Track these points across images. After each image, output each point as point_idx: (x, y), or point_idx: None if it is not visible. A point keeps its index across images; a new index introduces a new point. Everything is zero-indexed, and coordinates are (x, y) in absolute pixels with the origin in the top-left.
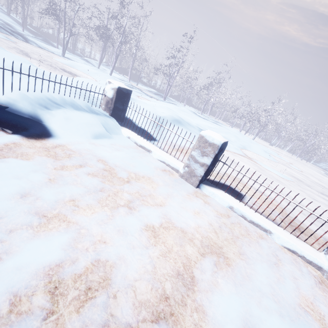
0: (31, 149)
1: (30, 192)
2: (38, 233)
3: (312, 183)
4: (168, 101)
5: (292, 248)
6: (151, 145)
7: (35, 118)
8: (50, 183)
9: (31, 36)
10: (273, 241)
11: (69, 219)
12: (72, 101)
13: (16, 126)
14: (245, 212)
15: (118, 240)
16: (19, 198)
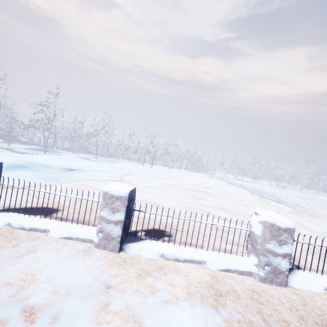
0: None
1: None
2: None
3: (187, 185)
4: (54, 153)
5: (68, 236)
6: None
7: None
8: None
9: None
10: (50, 237)
11: None
12: None
13: None
14: (22, 222)
15: None
16: None
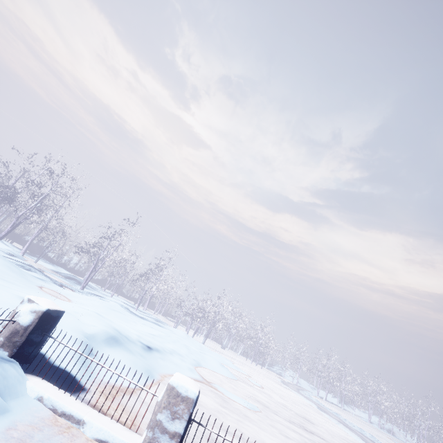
0: None
1: None
2: None
3: (276, 404)
4: (88, 289)
5: None
6: (83, 407)
7: None
8: None
9: None
10: None
11: None
12: None
13: None
14: None
15: None
16: None
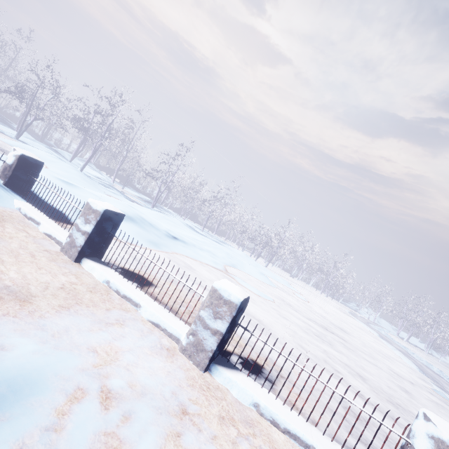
0: None
1: None
2: None
3: (311, 312)
4: (161, 210)
5: (156, 321)
6: (47, 219)
7: None
8: None
9: None
10: (139, 315)
11: None
12: None
13: None
14: (120, 285)
15: None
16: None
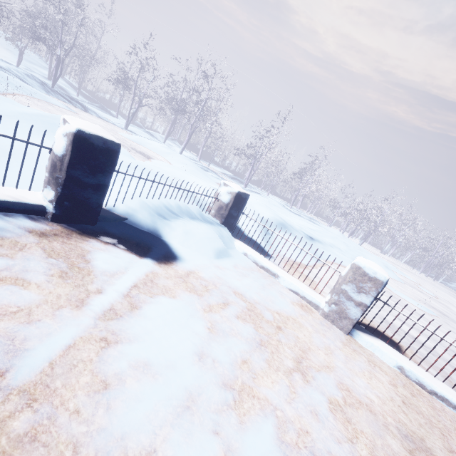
0: (169, 280)
1: (203, 350)
2: (241, 418)
3: None
4: (249, 188)
5: None
6: (275, 266)
7: (153, 232)
8: (213, 335)
9: (86, 102)
10: None
11: (257, 394)
12: (186, 208)
13: (140, 244)
14: (422, 377)
15: (319, 428)
16: (198, 360)
